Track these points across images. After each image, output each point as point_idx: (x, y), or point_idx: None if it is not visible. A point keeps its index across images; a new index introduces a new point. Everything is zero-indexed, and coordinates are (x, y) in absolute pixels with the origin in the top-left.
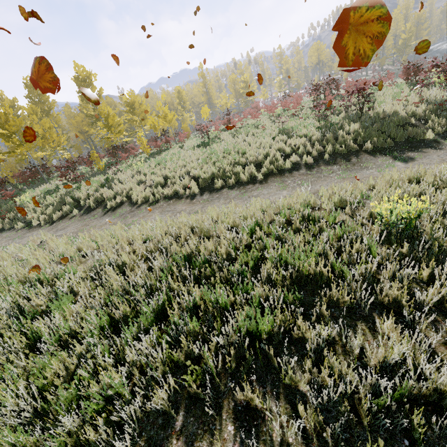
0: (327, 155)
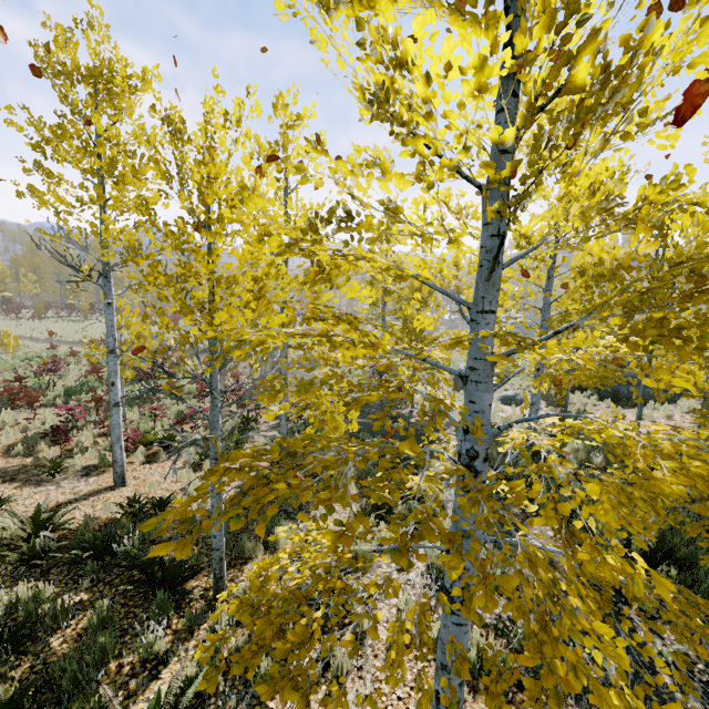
0: None
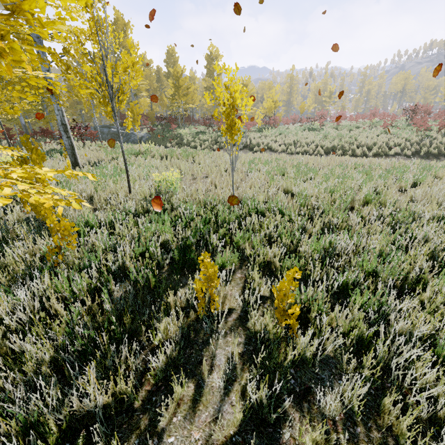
0: (422, 152)
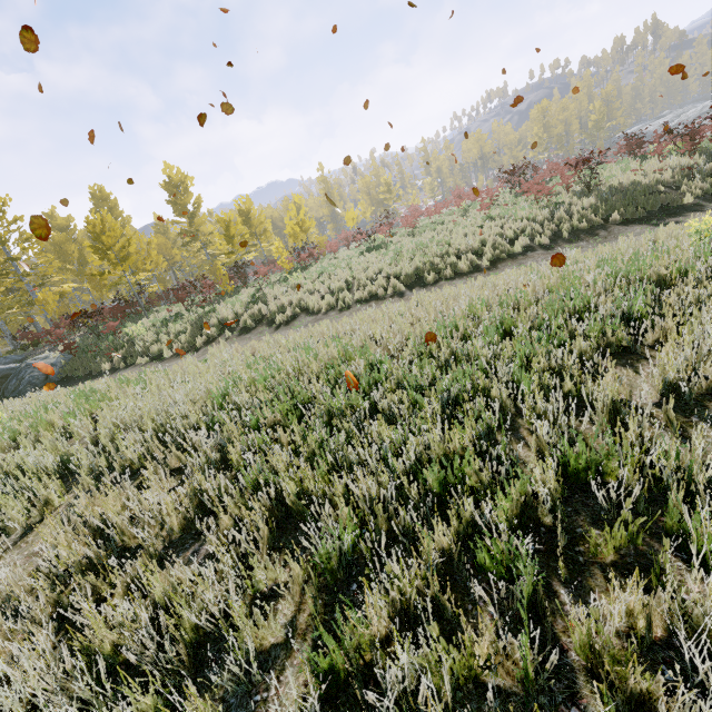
0: (565, 233)
